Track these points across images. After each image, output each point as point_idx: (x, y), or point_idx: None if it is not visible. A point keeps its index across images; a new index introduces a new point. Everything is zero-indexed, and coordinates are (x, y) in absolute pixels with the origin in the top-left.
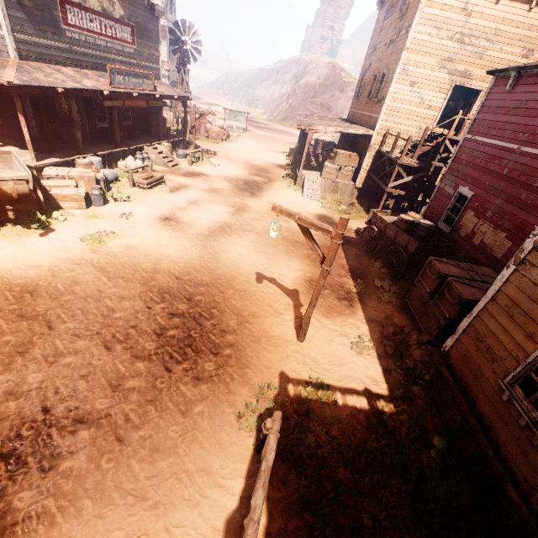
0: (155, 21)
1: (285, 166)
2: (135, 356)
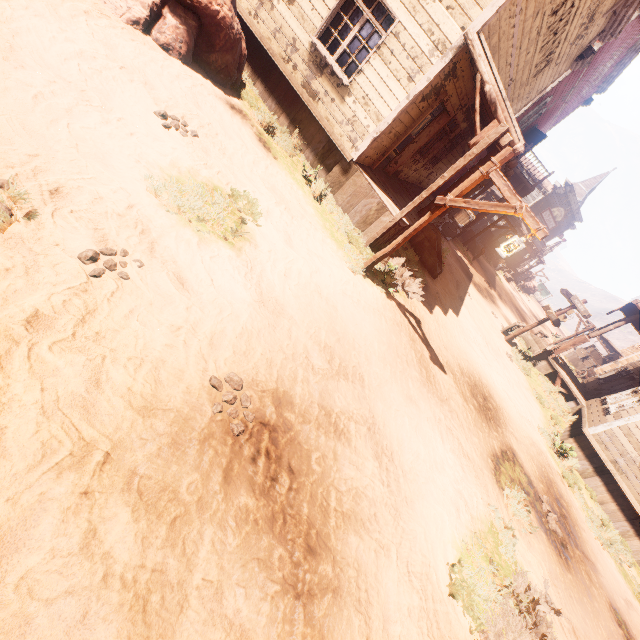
0: (566, 228)
1: (553, 334)
2: (512, 307)
